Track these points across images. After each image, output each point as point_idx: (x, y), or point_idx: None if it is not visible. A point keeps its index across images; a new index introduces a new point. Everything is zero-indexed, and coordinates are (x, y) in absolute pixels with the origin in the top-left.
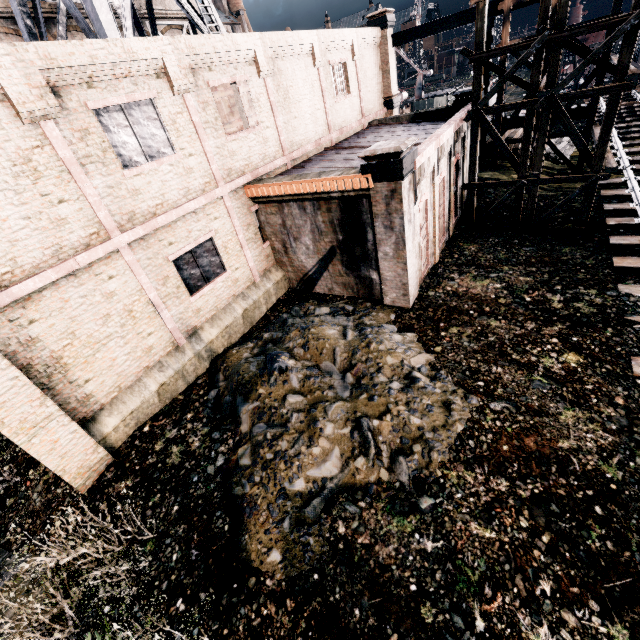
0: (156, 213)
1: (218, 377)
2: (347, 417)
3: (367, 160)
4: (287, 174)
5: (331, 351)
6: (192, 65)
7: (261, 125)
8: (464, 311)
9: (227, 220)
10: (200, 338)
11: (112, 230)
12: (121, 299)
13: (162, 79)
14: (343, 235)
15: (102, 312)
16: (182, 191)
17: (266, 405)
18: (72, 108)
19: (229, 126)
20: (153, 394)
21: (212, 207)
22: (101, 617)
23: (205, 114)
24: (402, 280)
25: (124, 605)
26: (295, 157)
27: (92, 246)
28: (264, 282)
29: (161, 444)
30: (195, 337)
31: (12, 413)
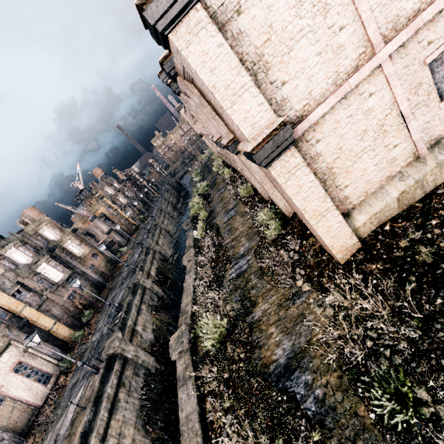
0: (419, 9)
1: None
2: None
3: None
4: None
5: None
6: None
7: None
8: None
9: None
10: (443, 147)
11: (377, 45)
12: (376, 115)
13: None
14: None
15: (360, 129)
16: None
17: None
18: None
19: None
20: (393, 200)
21: None
22: (378, 353)
23: None
24: None
25: (402, 357)
26: None
27: (359, 67)
28: None
29: (405, 242)
30: (437, 147)
31: (309, 204)
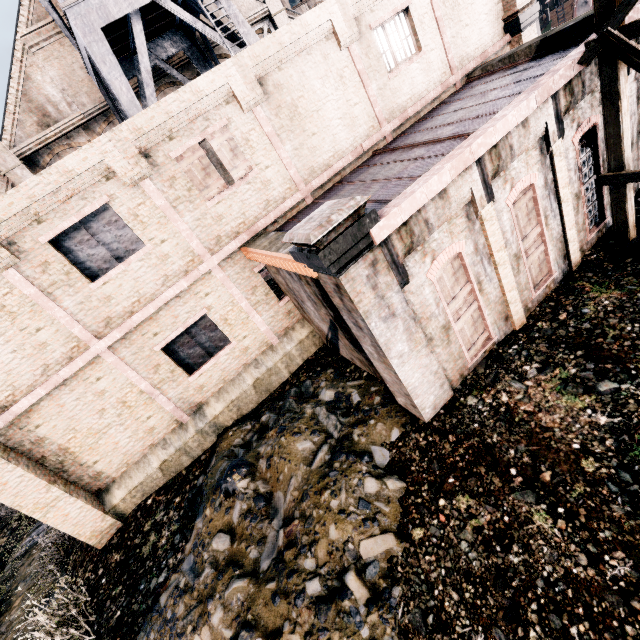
0: (134, 311)
1: (211, 460)
2: (239, 611)
3: (294, 244)
4: (297, 217)
5: (288, 479)
6: (146, 146)
7: (256, 169)
8: (501, 464)
9: (223, 291)
10: (204, 414)
11: (90, 340)
12: (113, 394)
13: (113, 178)
14: (332, 312)
15: (97, 408)
16: (160, 280)
17: (200, 536)
18: (29, 248)
19: (207, 191)
20: (156, 470)
21: (200, 284)
22: None
23: (174, 191)
24: (402, 389)
25: None
26: (316, 186)
27: (75, 357)
28: (284, 343)
29: (149, 525)
30: (199, 413)
31: (26, 499)
